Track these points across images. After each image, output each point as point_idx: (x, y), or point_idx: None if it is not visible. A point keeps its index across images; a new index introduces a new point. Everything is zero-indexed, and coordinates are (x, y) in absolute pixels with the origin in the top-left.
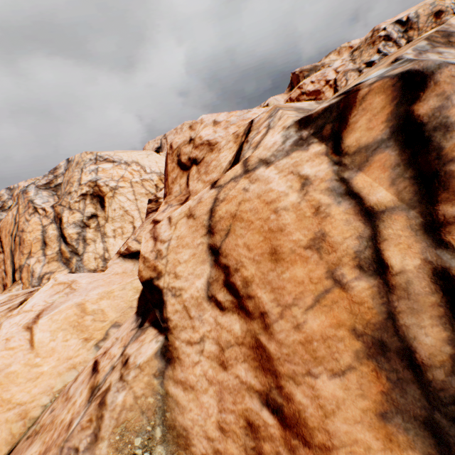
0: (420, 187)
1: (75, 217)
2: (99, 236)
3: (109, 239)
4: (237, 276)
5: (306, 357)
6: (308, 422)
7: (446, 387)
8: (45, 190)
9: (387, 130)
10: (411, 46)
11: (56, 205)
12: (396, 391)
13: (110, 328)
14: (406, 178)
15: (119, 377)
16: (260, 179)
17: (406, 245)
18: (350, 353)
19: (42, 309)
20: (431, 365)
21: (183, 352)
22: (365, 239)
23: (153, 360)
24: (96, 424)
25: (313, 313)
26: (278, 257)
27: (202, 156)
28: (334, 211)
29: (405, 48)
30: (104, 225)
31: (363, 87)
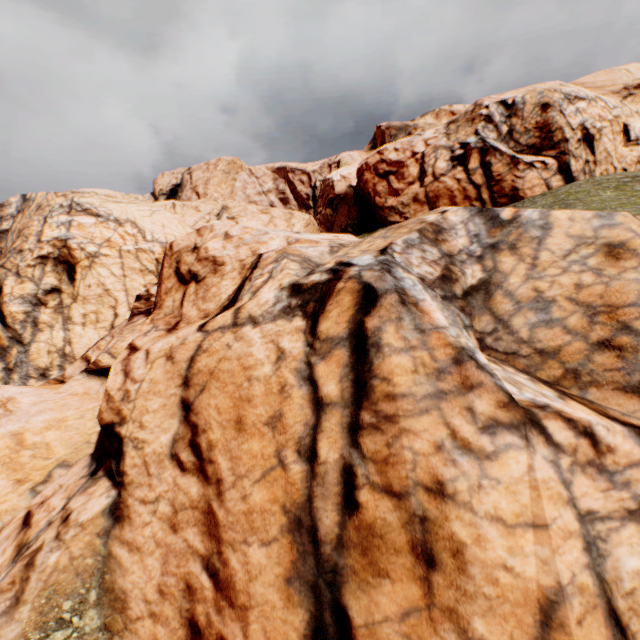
0: (355, 391)
1: (25, 288)
2: (59, 320)
3: (76, 327)
4: (204, 437)
5: (246, 527)
6: (236, 585)
7: (330, 559)
8: None
9: (347, 330)
10: (408, 233)
11: None
12: (301, 560)
13: (55, 468)
14: (349, 379)
15: (55, 536)
16: (245, 339)
17: (334, 439)
18: (278, 526)
19: None
20: (325, 541)
21: (135, 511)
22: (310, 427)
23: (100, 518)
24: (19, 587)
25: (259, 487)
26: (242, 427)
27: (204, 274)
28: (295, 393)
29: (407, 229)
30: (71, 305)
31: (345, 276)
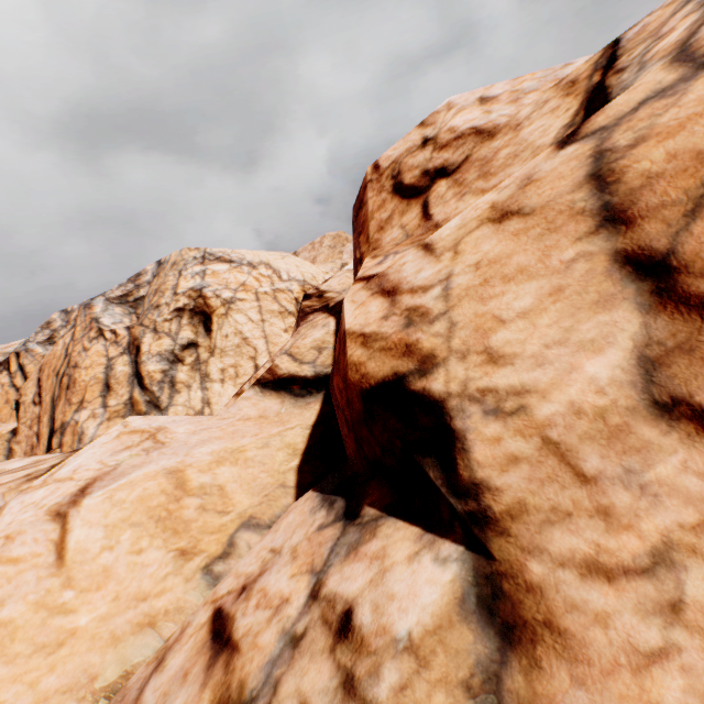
0: None
1: (162, 344)
2: (196, 378)
3: (213, 385)
4: None
5: None
6: None
7: None
8: (119, 305)
9: None
10: None
11: (134, 325)
12: None
13: (238, 531)
14: None
15: (336, 685)
16: None
17: None
18: None
19: (92, 477)
20: None
21: (573, 607)
22: None
23: (456, 628)
24: None
25: None
26: None
27: (461, 157)
28: None
29: None
30: (208, 360)
31: None
